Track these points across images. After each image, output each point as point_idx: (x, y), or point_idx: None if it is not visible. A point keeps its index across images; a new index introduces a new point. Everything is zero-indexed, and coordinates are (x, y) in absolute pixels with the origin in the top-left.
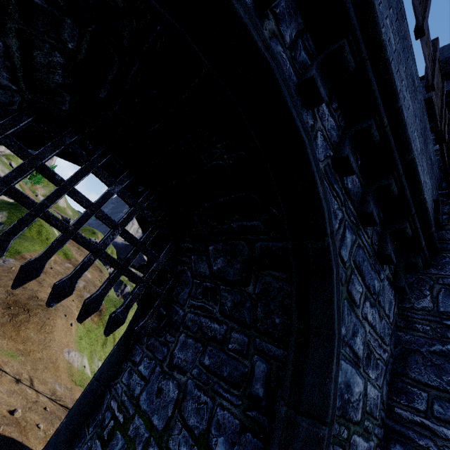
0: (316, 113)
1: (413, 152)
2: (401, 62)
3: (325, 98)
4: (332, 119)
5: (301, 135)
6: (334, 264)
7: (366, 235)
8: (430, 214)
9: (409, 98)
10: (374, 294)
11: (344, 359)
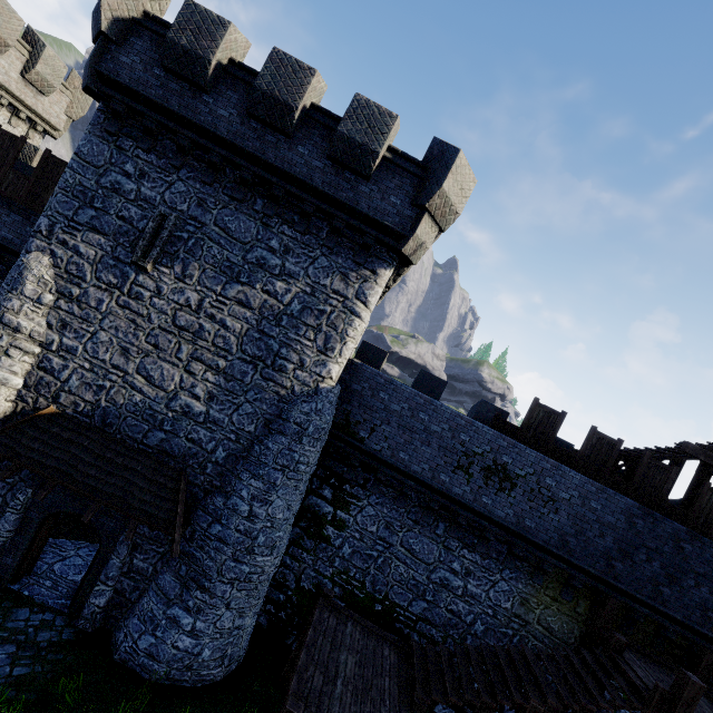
0: None
1: (9, 248)
2: (1, 207)
3: None
4: None
5: None
6: None
7: None
8: None
9: (16, 216)
10: None
11: None
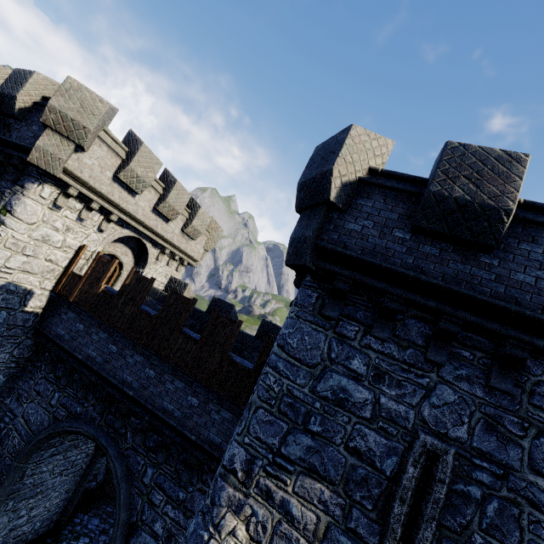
0: (128, 425)
1: (169, 422)
2: (166, 372)
3: (119, 427)
4: (138, 420)
5: (103, 451)
6: (118, 490)
7: (169, 466)
8: (206, 447)
9: (178, 382)
10: (178, 500)
11: (144, 531)
